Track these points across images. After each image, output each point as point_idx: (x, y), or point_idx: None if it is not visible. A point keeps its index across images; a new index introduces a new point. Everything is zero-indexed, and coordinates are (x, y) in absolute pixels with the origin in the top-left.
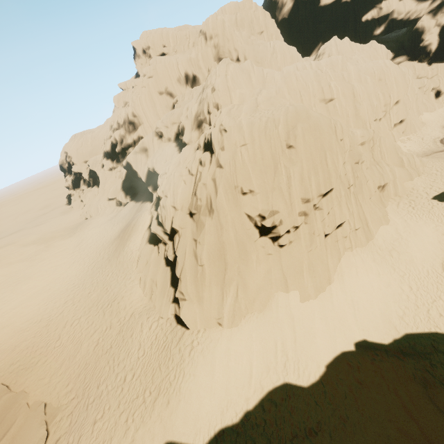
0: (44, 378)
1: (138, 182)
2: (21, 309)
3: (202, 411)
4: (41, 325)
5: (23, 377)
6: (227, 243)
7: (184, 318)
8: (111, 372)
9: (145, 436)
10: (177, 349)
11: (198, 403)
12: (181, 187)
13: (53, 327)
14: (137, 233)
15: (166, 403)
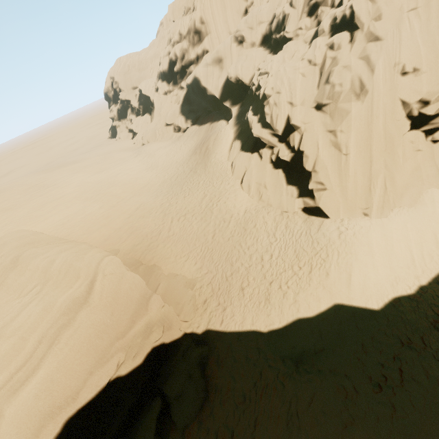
0: (169, 258)
1: (198, 106)
2: (120, 207)
3: (369, 282)
4: (147, 220)
5: (149, 255)
6: (374, 132)
7: (325, 207)
8: (242, 254)
9: (308, 298)
10: (320, 234)
11: (363, 276)
12: (299, 80)
13: (159, 222)
14: (222, 146)
15: (324, 274)
